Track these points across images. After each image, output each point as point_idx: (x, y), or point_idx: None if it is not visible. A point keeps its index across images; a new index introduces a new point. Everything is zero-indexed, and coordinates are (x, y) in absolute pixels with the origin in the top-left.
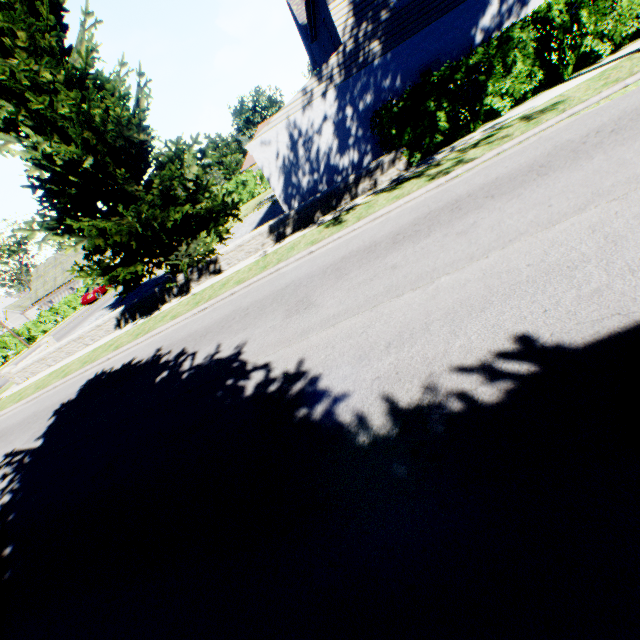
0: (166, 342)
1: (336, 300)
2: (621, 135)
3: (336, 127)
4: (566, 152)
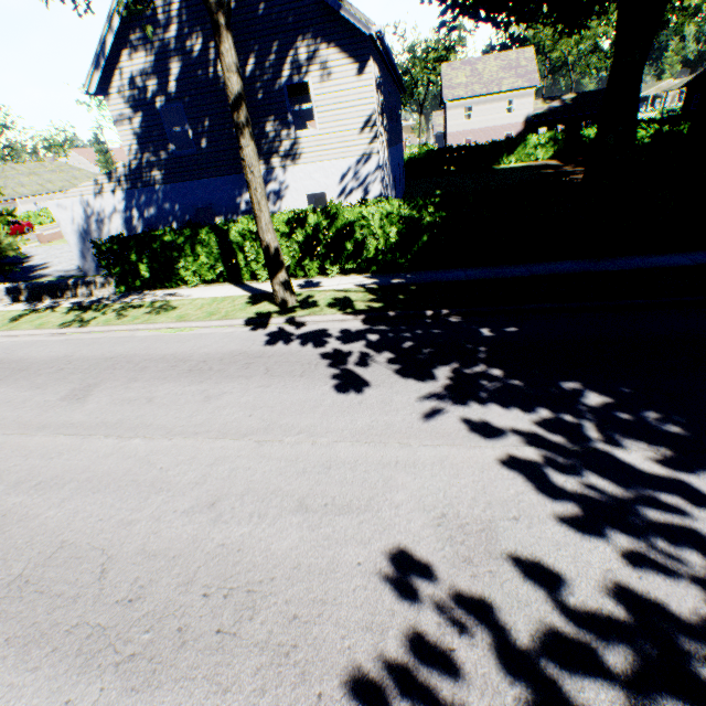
0: None
1: None
2: (44, 378)
3: (126, 221)
4: (43, 368)
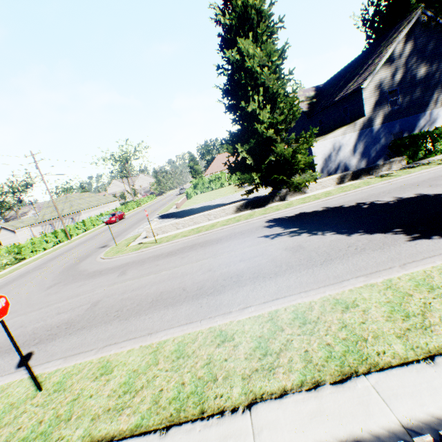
0: (324, 206)
1: None
2: None
3: (353, 147)
4: None
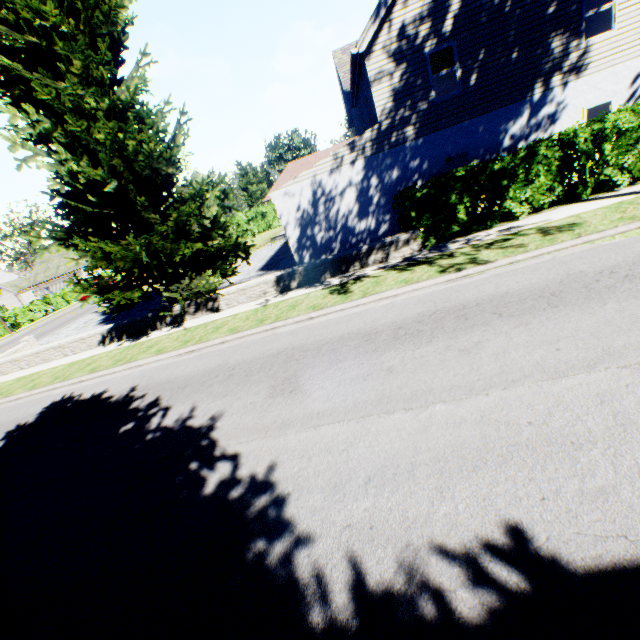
0: (143, 381)
1: (324, 392)
2: (635, 284)
3: (359, 193)
4: (579, 285)
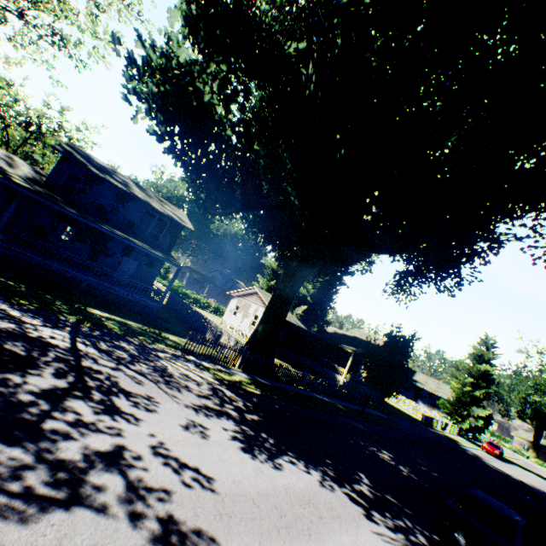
0: None
1: (542, 480)
2: None
3: None
4: None
